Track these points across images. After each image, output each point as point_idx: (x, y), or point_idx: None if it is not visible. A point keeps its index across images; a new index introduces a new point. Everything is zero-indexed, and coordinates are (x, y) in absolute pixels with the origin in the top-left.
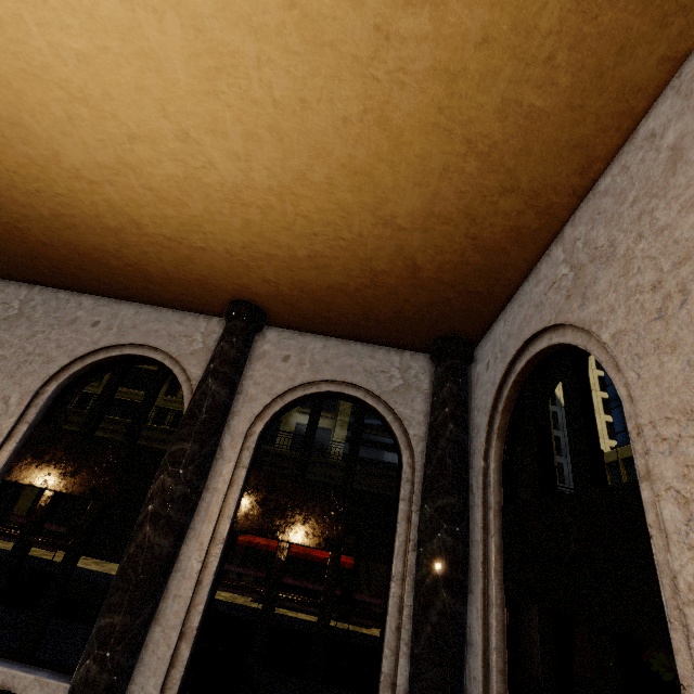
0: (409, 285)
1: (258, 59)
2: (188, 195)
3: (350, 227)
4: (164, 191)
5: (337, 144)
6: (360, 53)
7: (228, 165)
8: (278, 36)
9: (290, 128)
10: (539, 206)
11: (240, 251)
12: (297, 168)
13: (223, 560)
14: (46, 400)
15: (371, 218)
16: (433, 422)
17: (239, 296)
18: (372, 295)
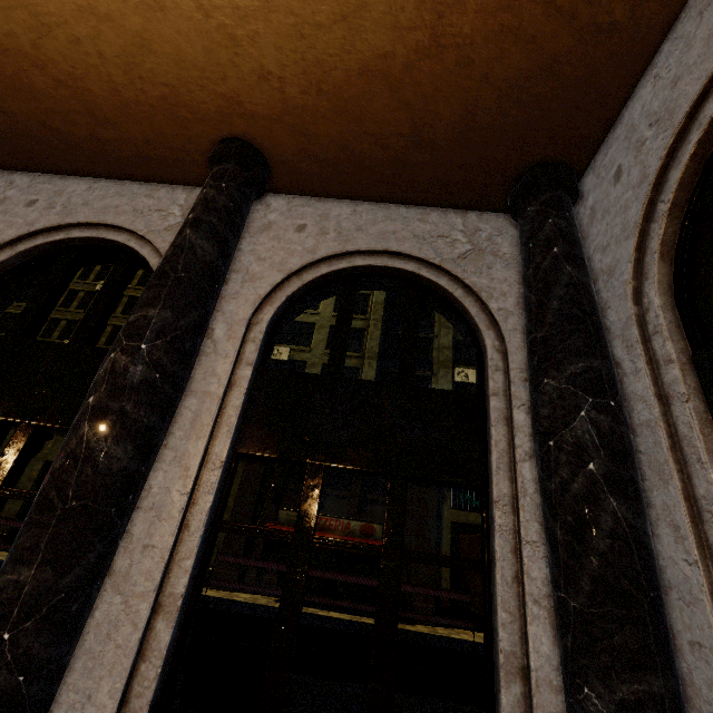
0: (494, 33)
1: None
2: None
3: None
4: None
5: None
6: None
7: None
8: None
9: None
10: None
11: None
12: None
13: (223, 494)
14: None
15: None
16: (534, 272)
17: (226, 129)
18: (430, 77)
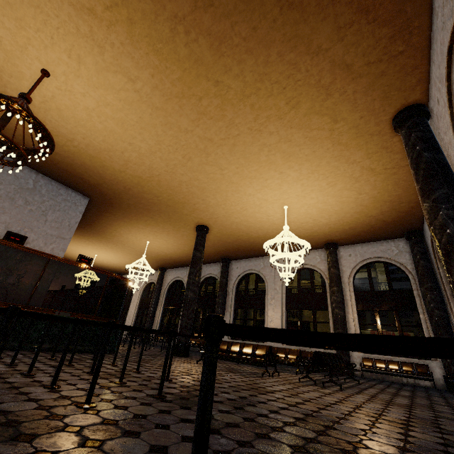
0: (384, 224)
1: (331, 207)
2: (314, 227)
3: (360, 220)
4: (307, 228)
5: (351, 210)
6: (353, 201)
7: (324, 220)
8: (335, 204)
9: (339, 212)
10: (412, 202)
11: (327, 233)
12: (342, 216)
13: (358, 318)
14: (285, 287)
15: (365, 217)
16: (414, 262)
17: (327, 242)
18: (373, 230)
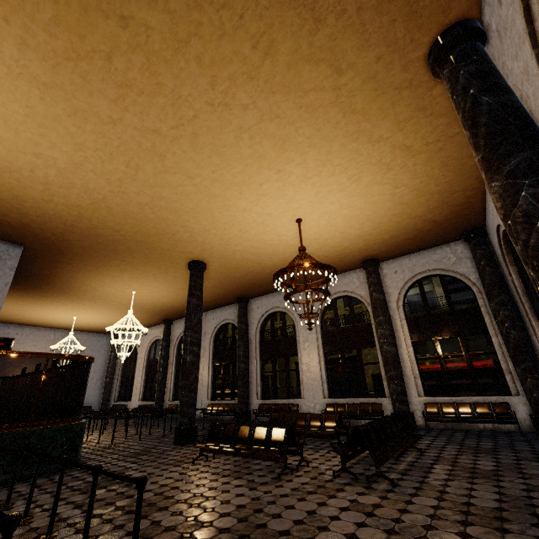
0: (435, 226)
1: (361, 212)
2: (343, 243)
3: (402, 224)
4: (335, 245)
5: (388, 213)
6: (388, 199)
7: (355, 231)
8: (365, 207)
9: (373, 217)
10: (469, 190)
11: (363, 247)
12: (378, 222)
13: (415, 352)
14: (319, 324)
15: (408, 219)
16: (478, 270)
17: (365, 259)
18: (421, 235)
